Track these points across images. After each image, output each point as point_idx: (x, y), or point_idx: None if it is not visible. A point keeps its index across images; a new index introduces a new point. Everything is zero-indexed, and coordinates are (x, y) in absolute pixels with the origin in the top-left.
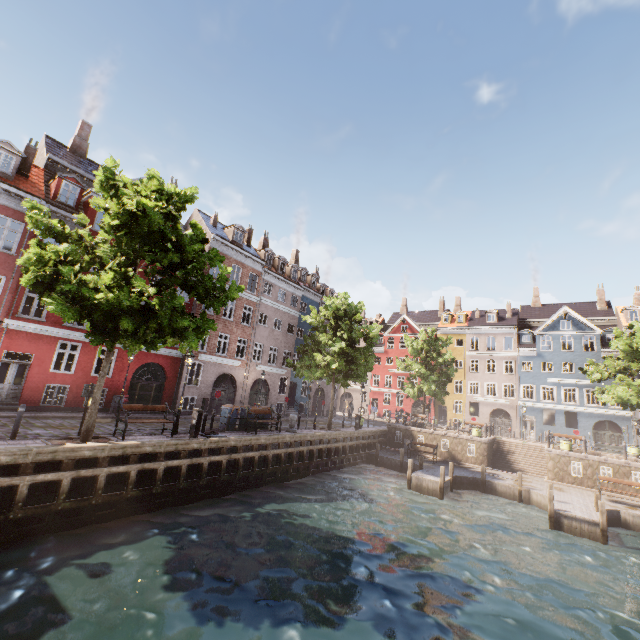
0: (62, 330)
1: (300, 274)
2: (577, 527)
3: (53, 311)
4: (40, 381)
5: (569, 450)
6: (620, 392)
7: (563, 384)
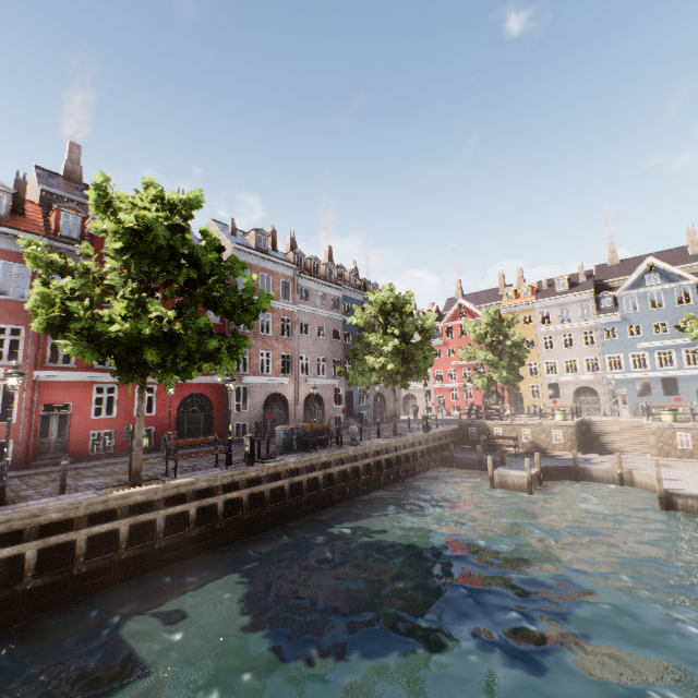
0: (94, 374)
1: (337, 272)
2: (694, 505)
3: (73, 354)
4: (84, 430)
5: (673, 421)
6: None
7: (656, 348)
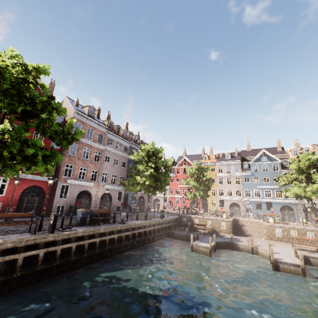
0: None
1: (129, 135)
2: (288, 268)
3: None
4: None
5: (274, 222)
6: (295, 190)
7: (264, 188)
